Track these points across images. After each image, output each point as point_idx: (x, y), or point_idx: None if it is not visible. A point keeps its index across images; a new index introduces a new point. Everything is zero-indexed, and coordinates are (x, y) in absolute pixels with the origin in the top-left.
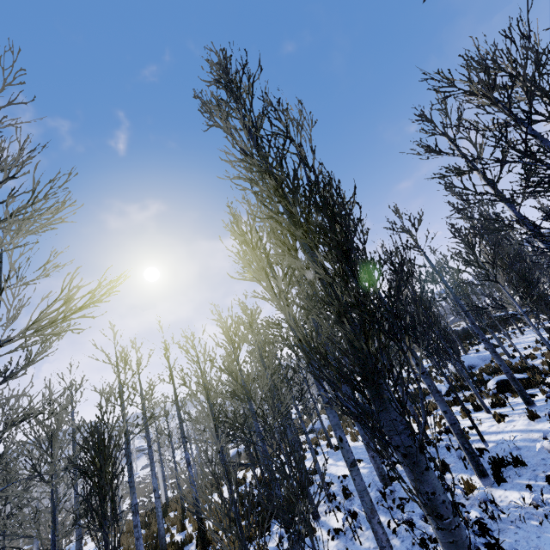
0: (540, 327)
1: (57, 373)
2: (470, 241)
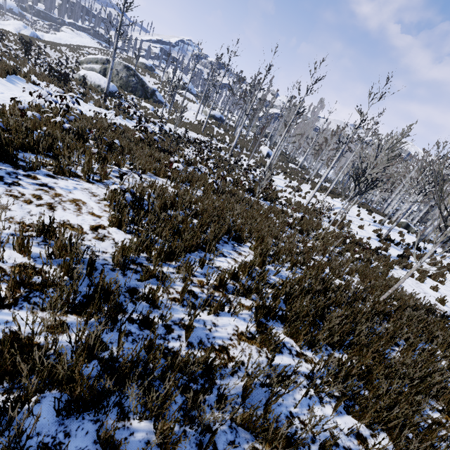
0: None
1: None
2: None
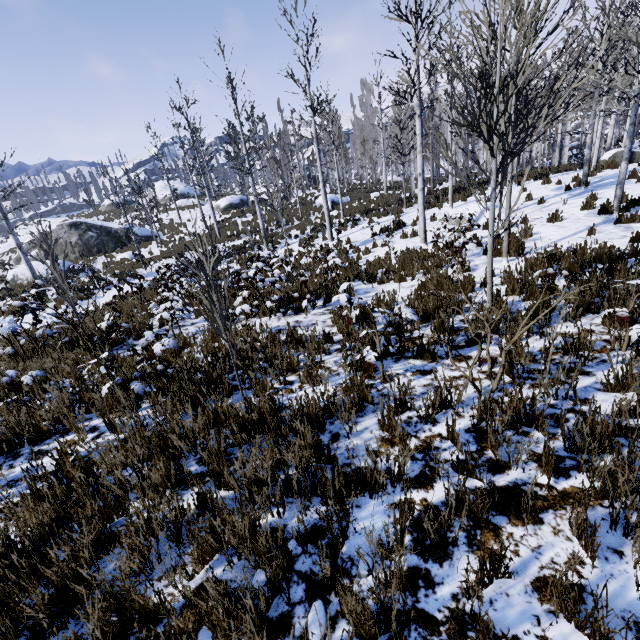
0: None
1: None
2: None
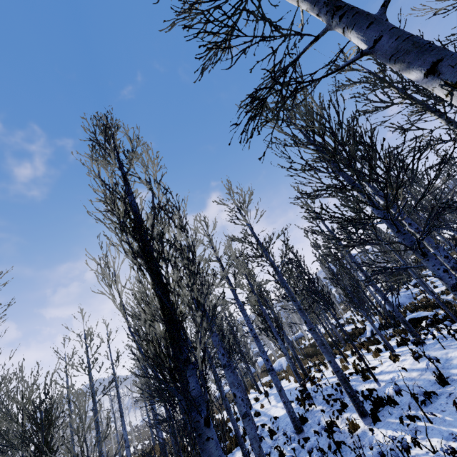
0: (420, 275)
1: (53, 348)
2: (357, 207)
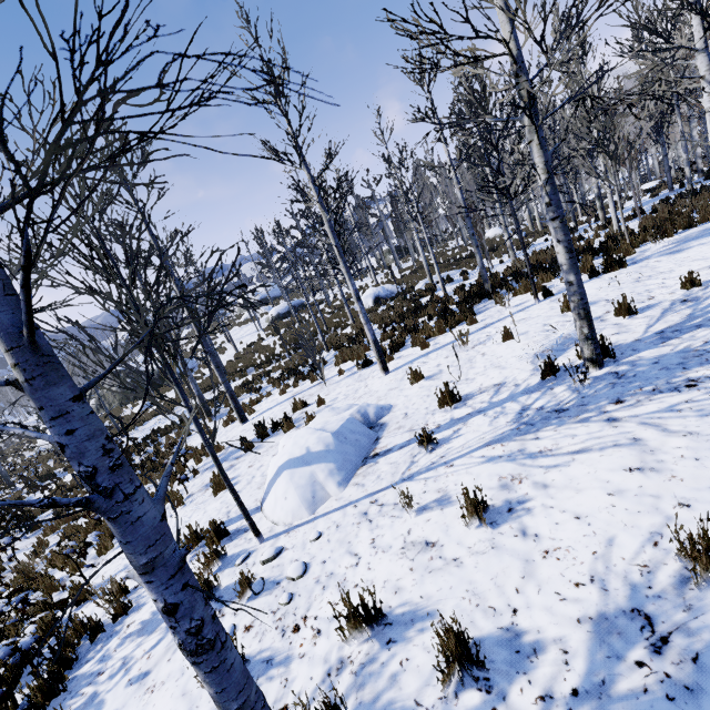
0: None
1: None
2: None
